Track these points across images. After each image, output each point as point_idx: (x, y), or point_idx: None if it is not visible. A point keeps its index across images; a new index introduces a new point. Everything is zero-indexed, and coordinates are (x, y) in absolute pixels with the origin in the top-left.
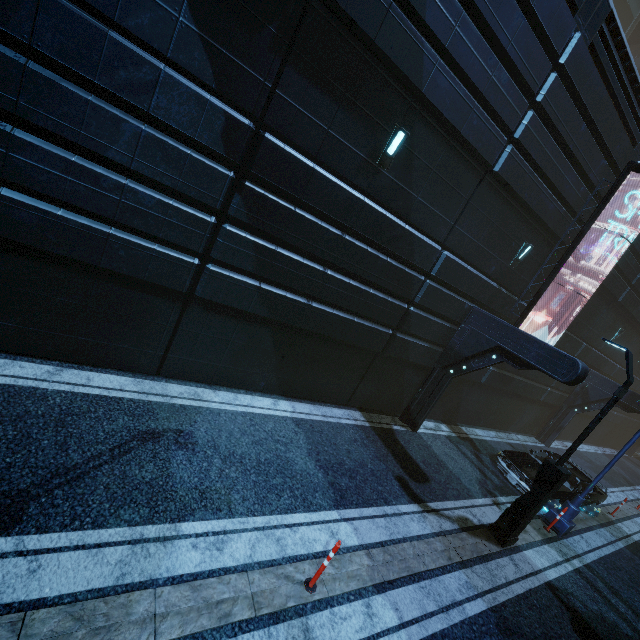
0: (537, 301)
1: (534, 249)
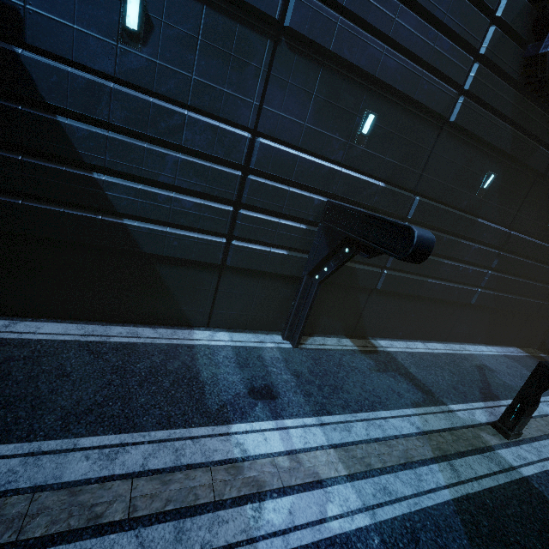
0: None
1: None
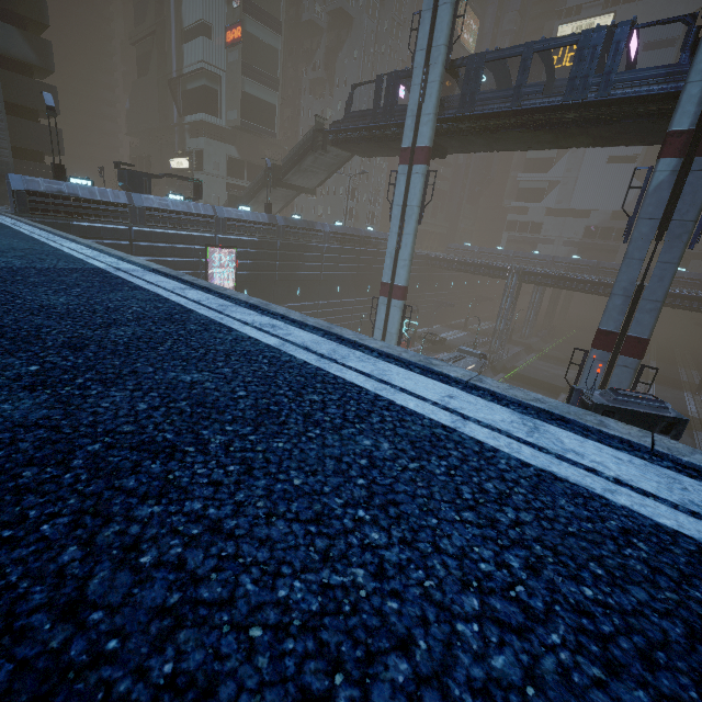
0: None
1: None
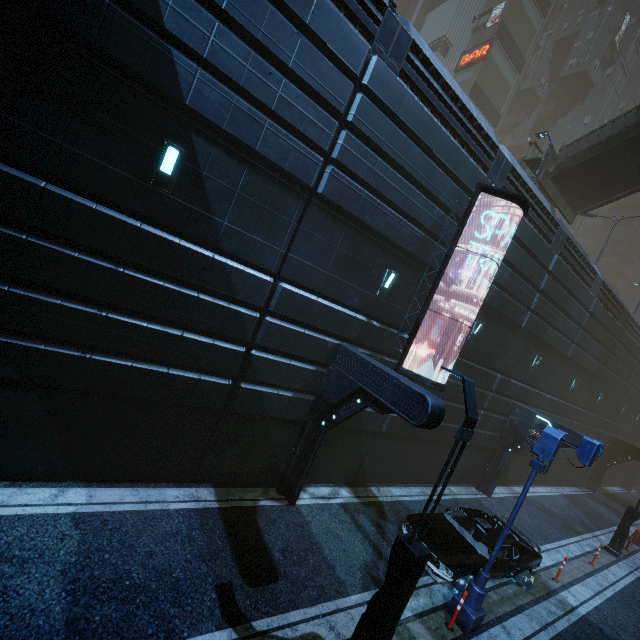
0: (416, 332)
1: (402, 277)
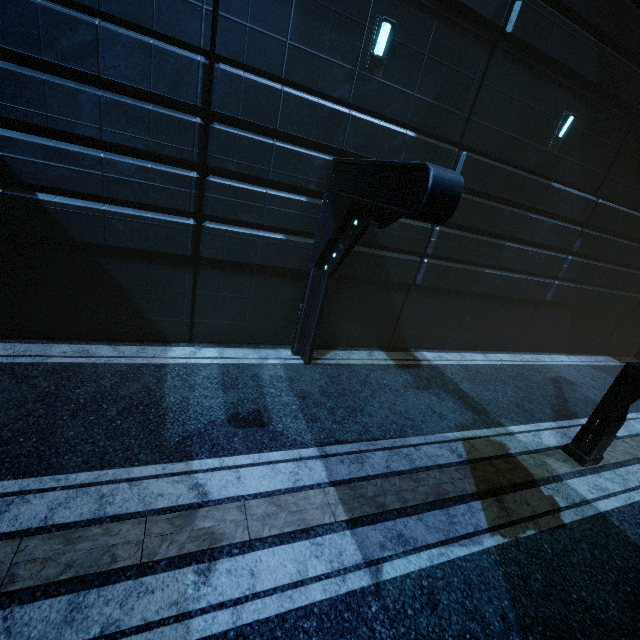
0: None
1: None
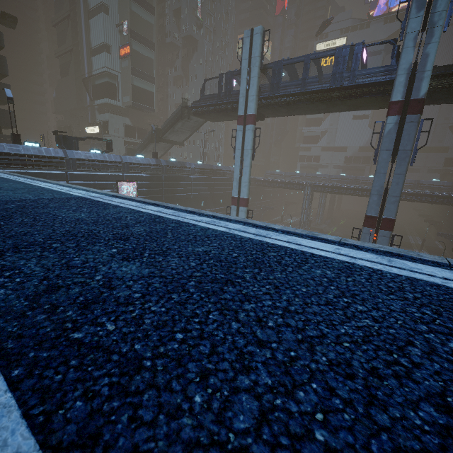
0: None
1: None
